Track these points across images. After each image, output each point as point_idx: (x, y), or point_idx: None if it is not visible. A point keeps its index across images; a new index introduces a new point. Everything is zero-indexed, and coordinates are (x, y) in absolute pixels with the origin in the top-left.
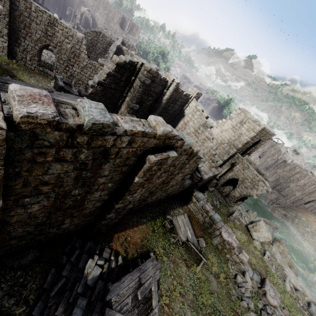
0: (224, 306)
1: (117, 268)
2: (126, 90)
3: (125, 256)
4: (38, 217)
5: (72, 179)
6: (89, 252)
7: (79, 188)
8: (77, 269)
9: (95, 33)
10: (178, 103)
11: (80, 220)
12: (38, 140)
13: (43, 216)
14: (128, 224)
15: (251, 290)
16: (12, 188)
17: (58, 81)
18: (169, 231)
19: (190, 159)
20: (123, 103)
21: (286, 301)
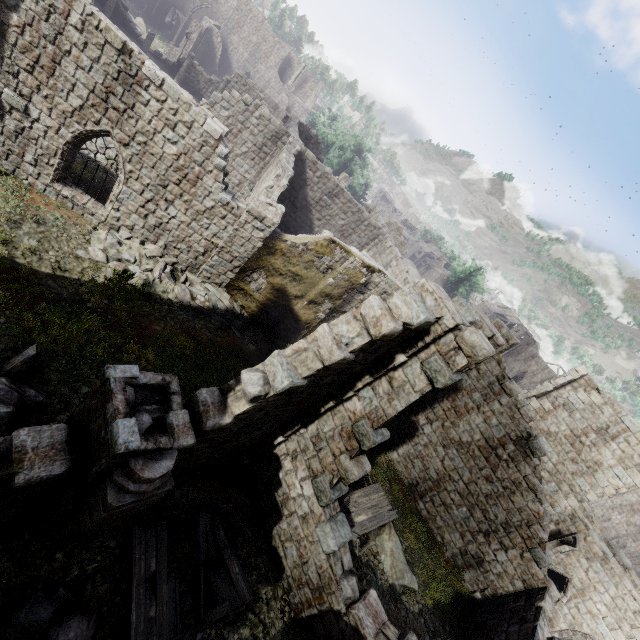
0: None
1: None
2: (362, 383)
3: None
4: None
5: None
6: None
7: None
8: None
9: (242, 105)
10: None
11: None
12: None
13: None
14: None
15: None
16: None
17: (113, 411)
18: None
19: None
20: (335, 409)
21: None
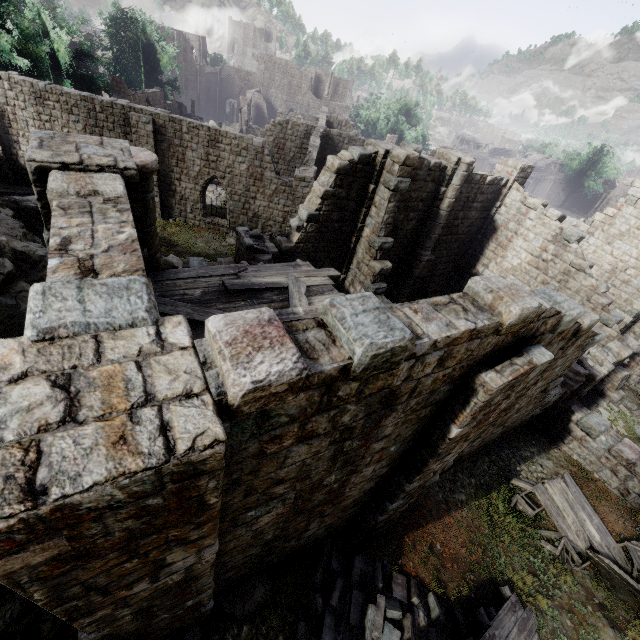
0: None
1: (434, 629)
2: (362, 215)
3: (441, 592)
4: (267, 532)
5: (326, 461)
6: (362, 582)
7: (337, 471)
8: (349, 628)
9: (278, 127)
10: (476, 207)
11: (335, 517)
12: (269, 420)
13: (275, 529)
14: (426, 509)
15: None
16: (228, 504)
17: (242, 237)
18: (532, 523)
19: (569, 345)
20: (359, 242)
21: None
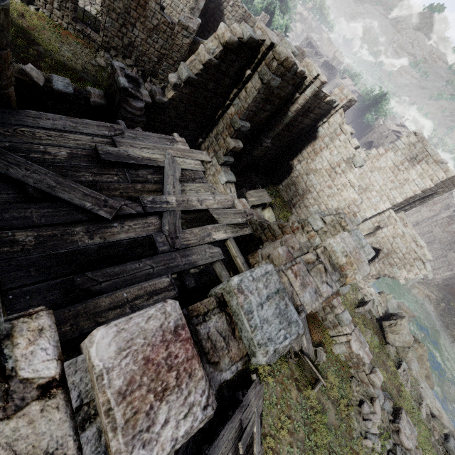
0: (342, 447)
1: None
2: (232, 94)
3: None
4: None
5: None
6: None
7: None
8: None
9: None
10: (311, 116)
11: None
12: None
13: None
14: None
15: (379, 425)
16: None
17: (117, 74)
18: None
19: None
20: (223, 116)
21: (421, 437)
